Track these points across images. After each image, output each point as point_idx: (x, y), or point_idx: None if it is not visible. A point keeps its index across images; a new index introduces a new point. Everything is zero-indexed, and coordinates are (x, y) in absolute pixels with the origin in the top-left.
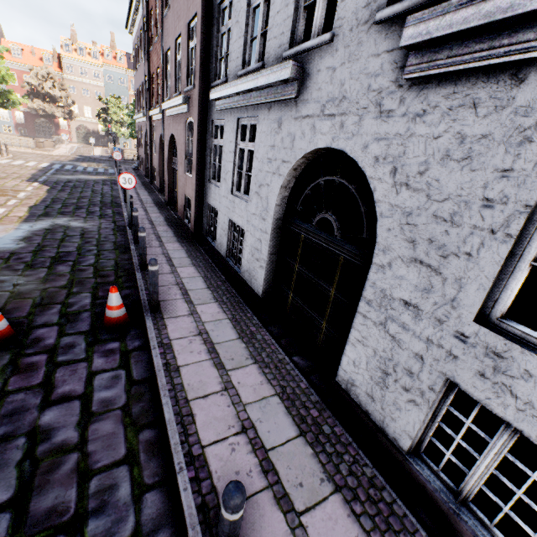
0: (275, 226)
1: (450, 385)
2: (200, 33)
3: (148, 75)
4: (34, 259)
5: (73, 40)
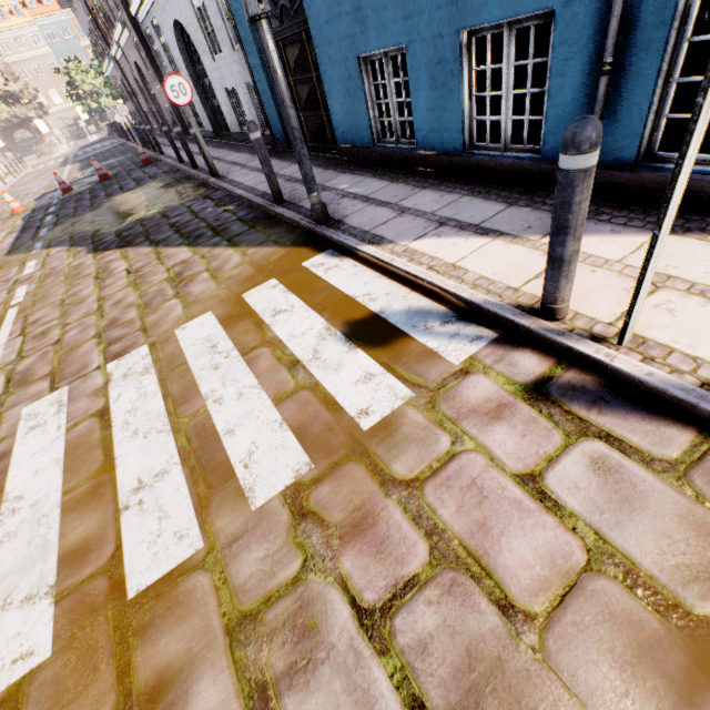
0: (194, 81)
1: (230, 92)
2: None
3: (90, 13)
4: None
5: None
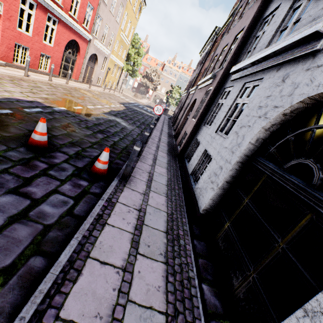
0: (240, 160)
1: None
2: (242, 36)
3: (198, 73)
4: (92, 126)
5: (173, 59)
